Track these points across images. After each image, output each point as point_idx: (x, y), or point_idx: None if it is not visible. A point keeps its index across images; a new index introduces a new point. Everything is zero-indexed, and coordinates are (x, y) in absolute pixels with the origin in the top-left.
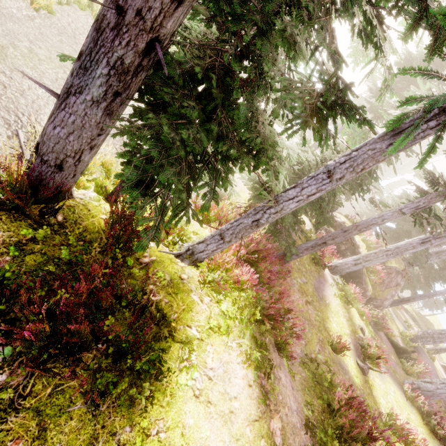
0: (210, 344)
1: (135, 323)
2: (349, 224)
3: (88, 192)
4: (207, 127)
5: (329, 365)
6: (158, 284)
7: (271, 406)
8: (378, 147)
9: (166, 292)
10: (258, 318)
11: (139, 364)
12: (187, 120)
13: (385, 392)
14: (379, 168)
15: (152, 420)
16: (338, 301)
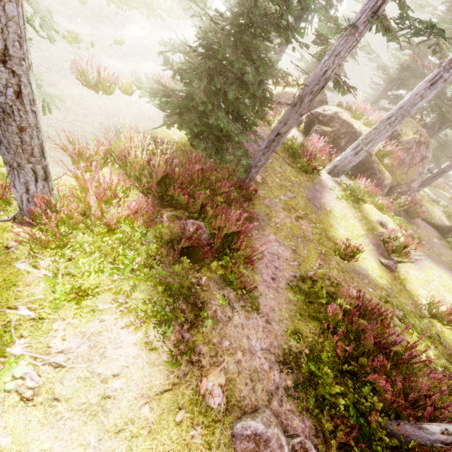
0: (59, 319)
1: None
2: (343, 112)
3: None
4: None
5: (330, 277)
6: None
7: (203, 361)
8: None
9: None
10: (143, 259)
11: None
12: None
13: (426, 281)
14: None
15: None
16: (344, 203)
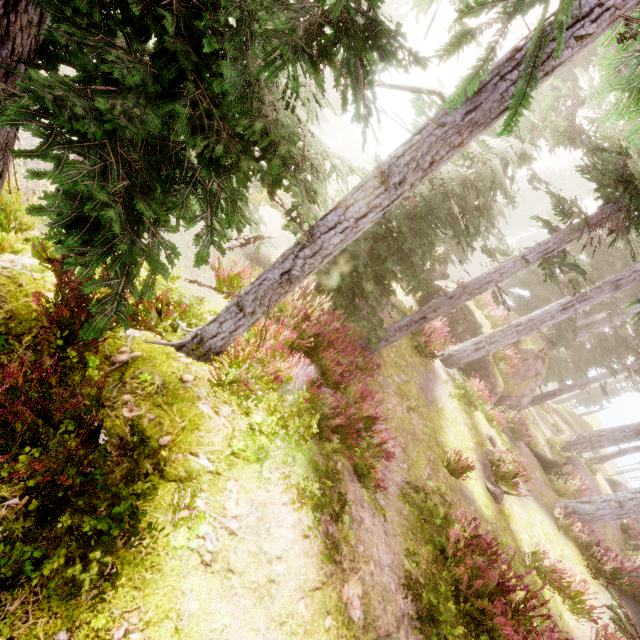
0: (232, 479)
1: (89, 456)
2: None
3: (22, 258)
4: (169, 109)
5: (444, 494)
6: (139, 392)
7: (344, 564)
8: (450, 120)
9: (153, 403)
10: (314, 431)
11: (90, 522)
12: (119, 87)
13: (529, 523)
14: (502, 215)
15: (115, 614)
16: (455, 404)
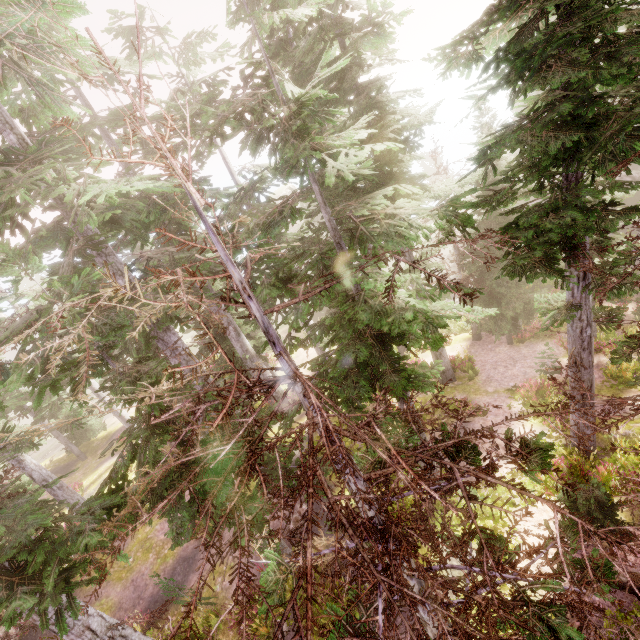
0: None
1: None
2: None
3: None
4: None
5: None
6: None
7: None
8: None
9: None
10: None
11: None
12: None
13: None
14: None
15: None
16: (109, 464)
